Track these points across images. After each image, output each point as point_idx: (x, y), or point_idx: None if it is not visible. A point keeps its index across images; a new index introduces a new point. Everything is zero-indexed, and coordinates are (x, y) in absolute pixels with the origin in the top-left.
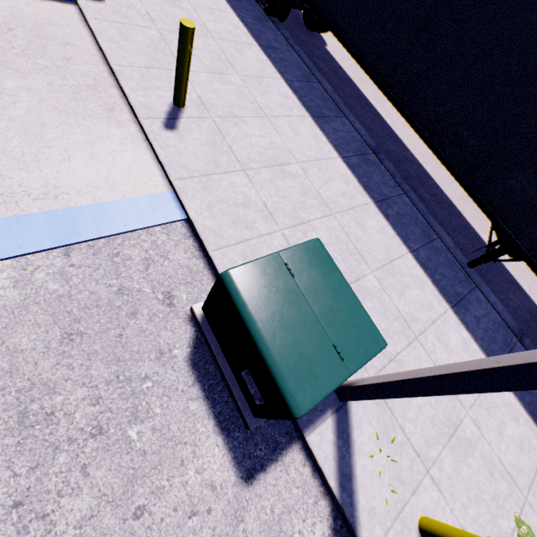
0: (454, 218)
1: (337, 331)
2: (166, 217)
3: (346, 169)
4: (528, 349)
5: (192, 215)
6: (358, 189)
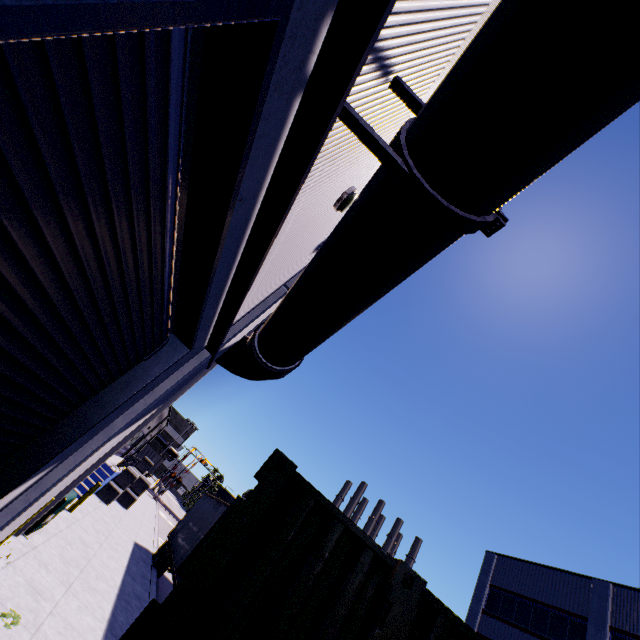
0: None
1: None
2: None
3: (119, 581)
4: None
5: None
6: (116, 585)
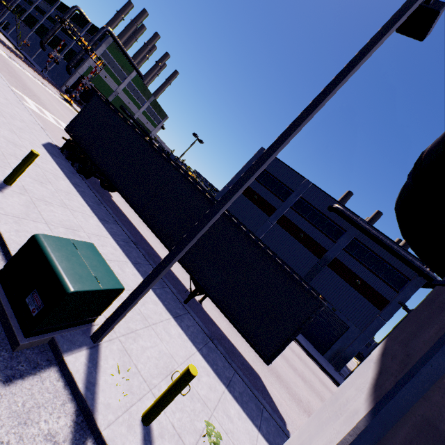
0: (180, 285)
1: (98, 273)
2: None
3: (116, 244)
4: (216, 345)
5: (2, 230)
6: (122, 254)
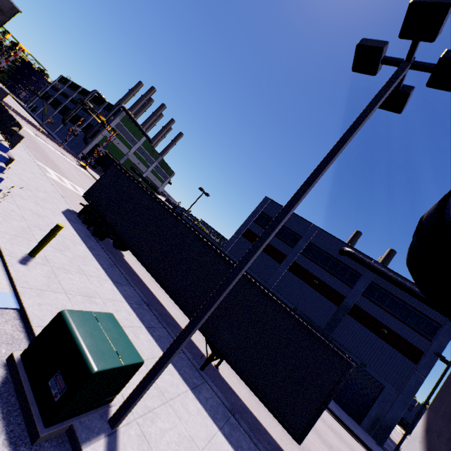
0: (194, 348)
1: (119, 347)
2: (5, 304)
3: (130, 308)
4: (238, 420)
5: (26, 306)
6: (136, 318)
